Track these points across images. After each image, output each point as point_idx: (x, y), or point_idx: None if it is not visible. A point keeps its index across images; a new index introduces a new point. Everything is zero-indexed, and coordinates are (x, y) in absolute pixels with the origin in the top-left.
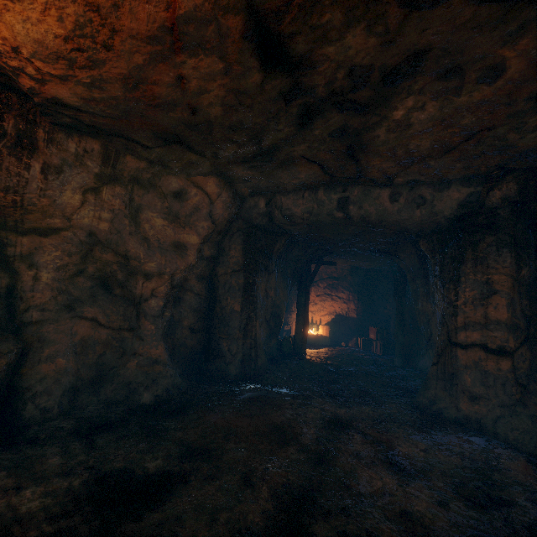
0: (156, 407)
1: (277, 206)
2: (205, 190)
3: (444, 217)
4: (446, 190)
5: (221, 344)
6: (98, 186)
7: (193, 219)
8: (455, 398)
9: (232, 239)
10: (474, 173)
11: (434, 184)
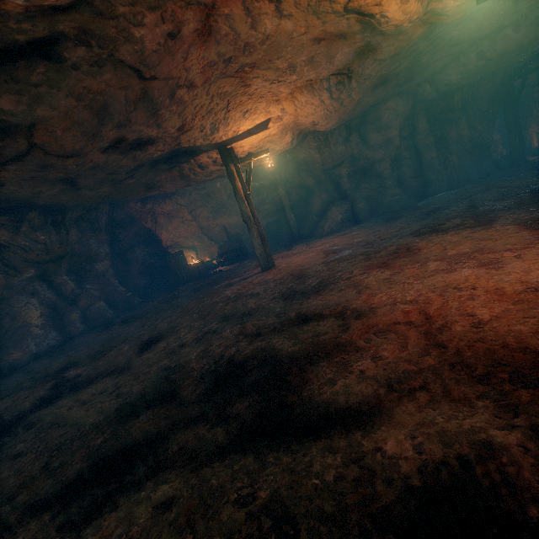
0: (401, 210)
1: (437, 83)
2: (389, 108)
3: None
4: None
5: (431, 178)
6: (347, 139)
7: (389, 124)
8: None
9: (418, 118)
10: None
11: None
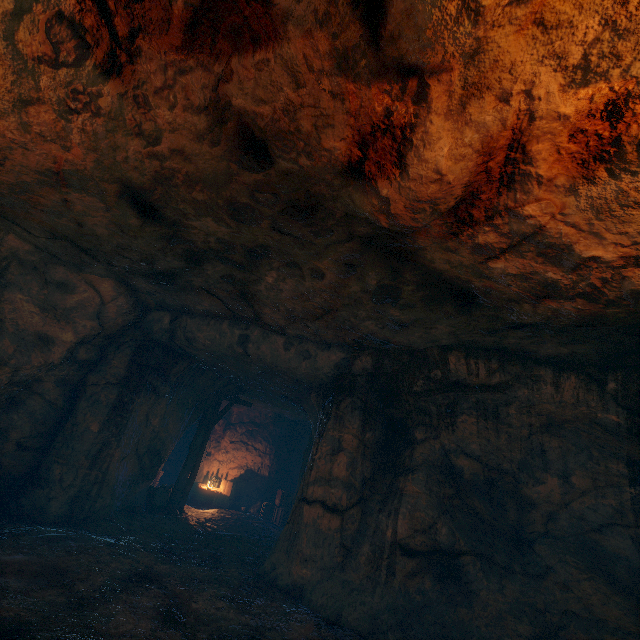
0: None
1: (181, 326)
2: (99, 289)
3: (324, 374)
4: (327, 350)
5: (54, 470)
6: None
7: (75, 314)
8: (291, 561)
9: (121, 348)
10: (344, 342)
11: (318, 343)
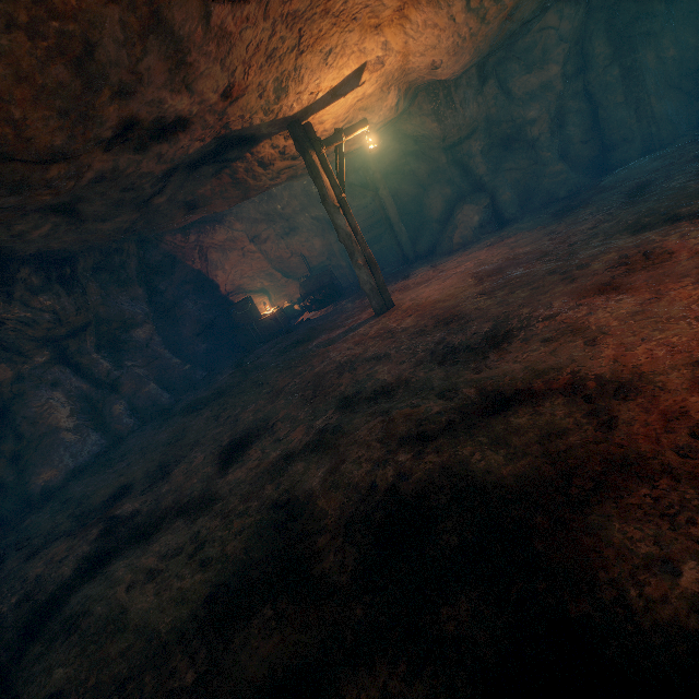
0: (570, 196)
1: None
2: (547, 26)
3: None
4: None
5: (614, 139)
6: (480, 91)
7: (546, 56)
8: None
9: (592, 39)
10: None
11: None
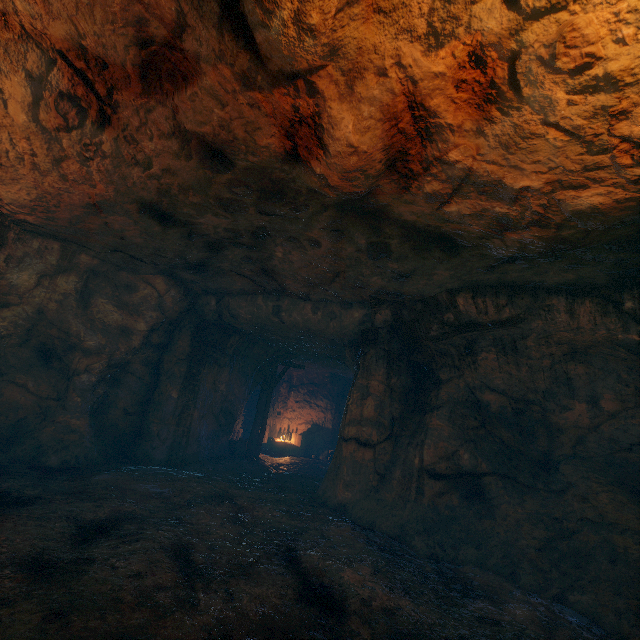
0: (60, 470)
1: (225, 306)
2: (155, 285)
3: (351, 331)
4: (350, 309)
5: (152, 428)
6: (54, 274)
7: (142, 308)
8: (336, 487)
9: (183, 330)
10: (362, 299)
11: (341, 303)
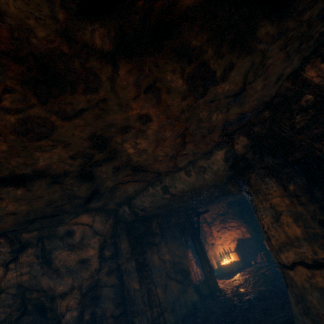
0: None
1: (134, 207)
2: (83, 222)
3: (223, 171)
4: (211, 156)
5: (135, 322)
6: (16, 256)
7: (85, 241)
8: None
9: (120, 237)
10: (215, 143)
11: (202, 157)
